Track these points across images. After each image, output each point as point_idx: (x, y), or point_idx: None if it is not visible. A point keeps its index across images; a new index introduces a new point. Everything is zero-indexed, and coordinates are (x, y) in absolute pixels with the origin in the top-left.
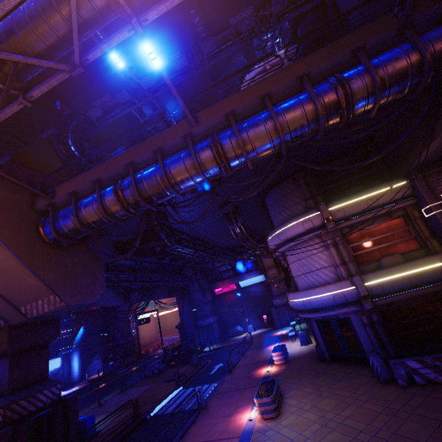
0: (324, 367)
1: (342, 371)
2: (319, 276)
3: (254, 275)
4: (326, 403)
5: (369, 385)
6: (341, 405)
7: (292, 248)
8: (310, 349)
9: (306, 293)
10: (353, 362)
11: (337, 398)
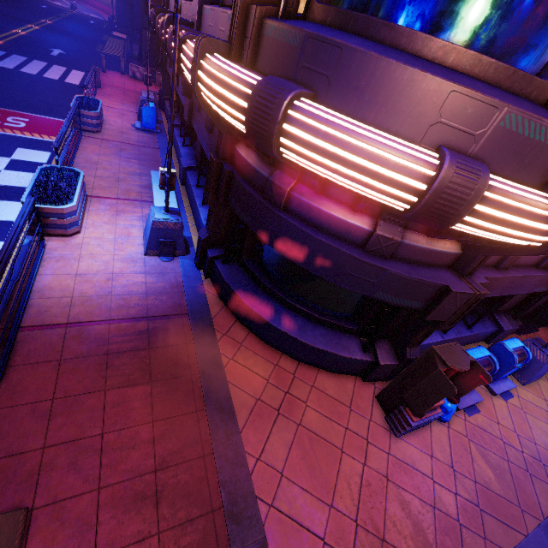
0: None
1: None
2: None
3: None
4: None
5: None
6: None
7: None
8: None
9: None
10: None
11: None
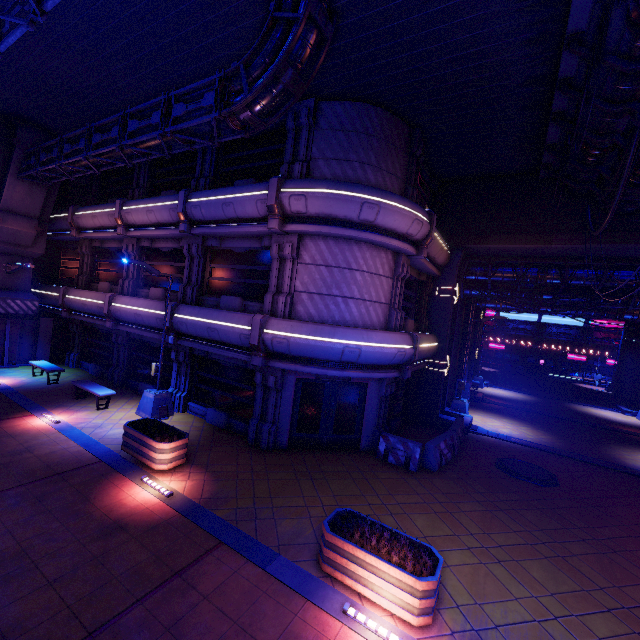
0: (297, 460)
1: (339, 463)
2: (368, 312)
3: None
4: (428, 524)
5: (412, 478)
6: (447, 519)
7: (349, 241)
8: (194, 428)
9: (360, 333)
10: (331, 448)
11: (420, 509)
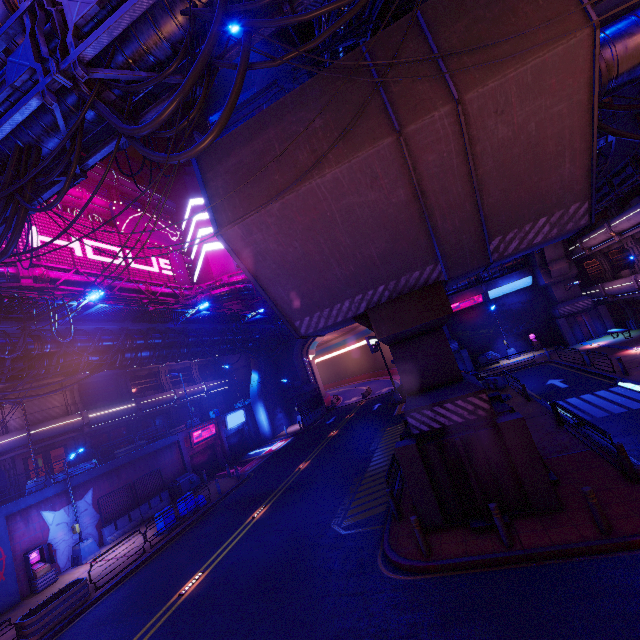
0: None
1: None
2: None
3: (515, 278)
4: None
5: None
6: None
7: None
8: None
9: None
10: None
11: None
